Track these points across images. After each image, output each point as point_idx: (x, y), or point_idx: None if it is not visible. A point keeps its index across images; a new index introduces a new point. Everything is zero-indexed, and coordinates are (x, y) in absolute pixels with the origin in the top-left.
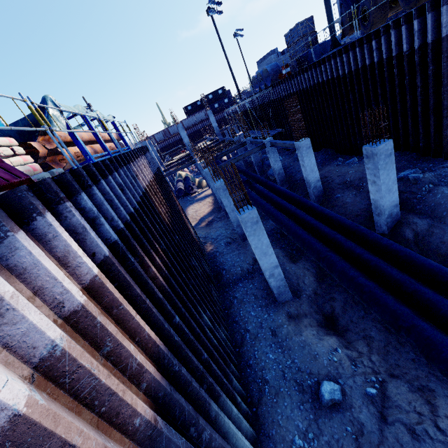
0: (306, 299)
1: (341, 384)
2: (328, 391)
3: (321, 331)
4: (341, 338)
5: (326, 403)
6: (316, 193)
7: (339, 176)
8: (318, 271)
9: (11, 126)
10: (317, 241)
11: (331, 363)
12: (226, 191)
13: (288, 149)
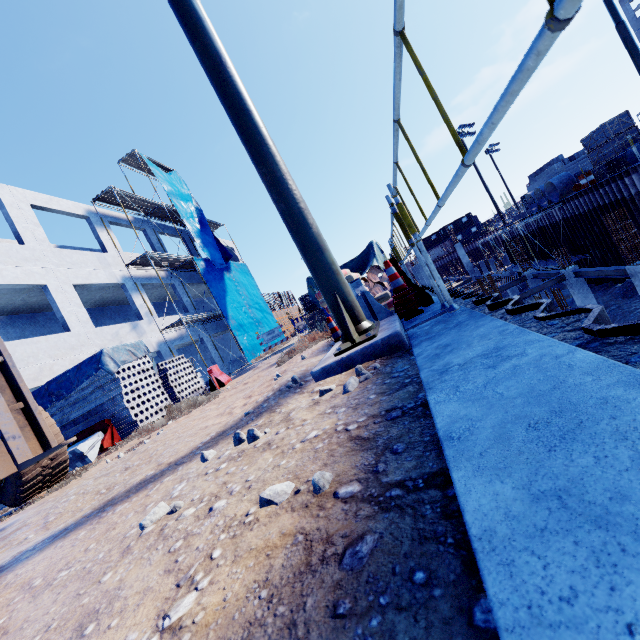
0: None
1: None
2: None
3: None
4: None
5: None
6: None
7: None
8: None
9: (341, 267)
10: None
11: None
12: None
13: (599, 282)
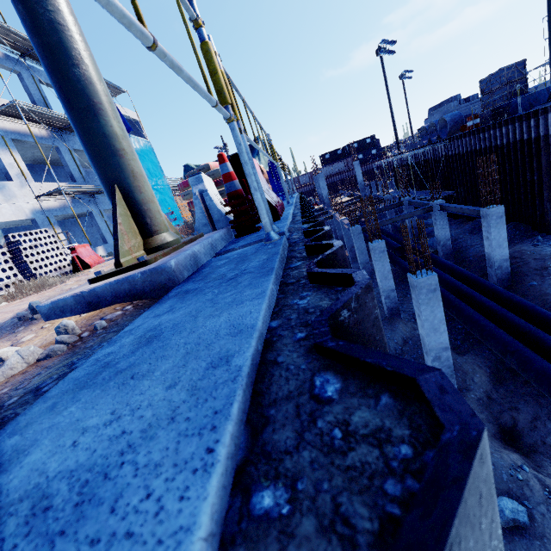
0: (475, 401)
1: (527, 507)
2: (509, 509)
3: (496, 443)
4: (526, 458)
5: (506, 521)
6: (499, 275)
7: (537, 259)
8: (494, 372)
9: None
10: (503, 331)
11: (513, 480)
12: (382, 253)
13: (456, 217)
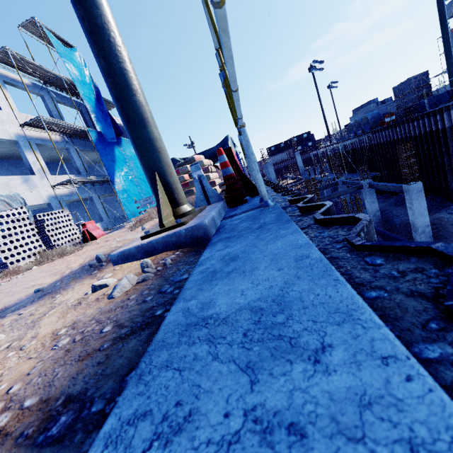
0: None
1: None
2: None
3: None
4: None
5: None
6: (423, 238)
7: None
8: None
9: (200, 154)
10: None
11: None
12: None
13: (382, 193)
